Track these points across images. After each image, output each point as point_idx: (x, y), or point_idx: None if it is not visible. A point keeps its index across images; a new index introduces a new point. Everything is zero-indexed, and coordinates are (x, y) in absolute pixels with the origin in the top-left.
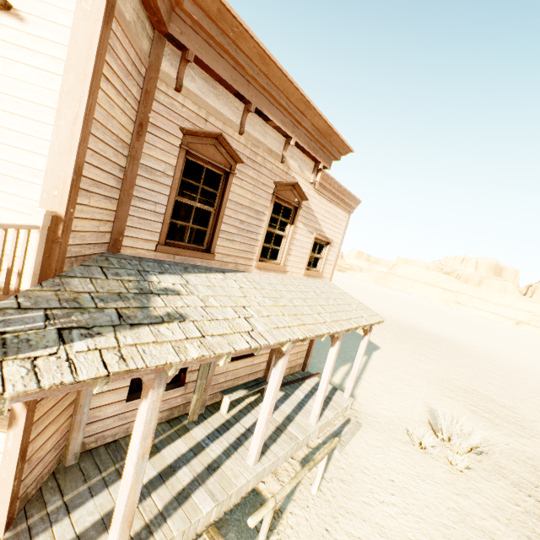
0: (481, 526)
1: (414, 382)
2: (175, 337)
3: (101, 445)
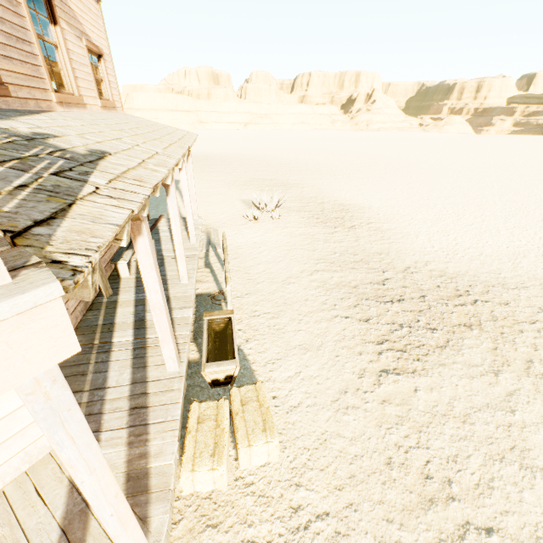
0: (299, 234)
1: (222, 191)
2: (132, 164)
3: None
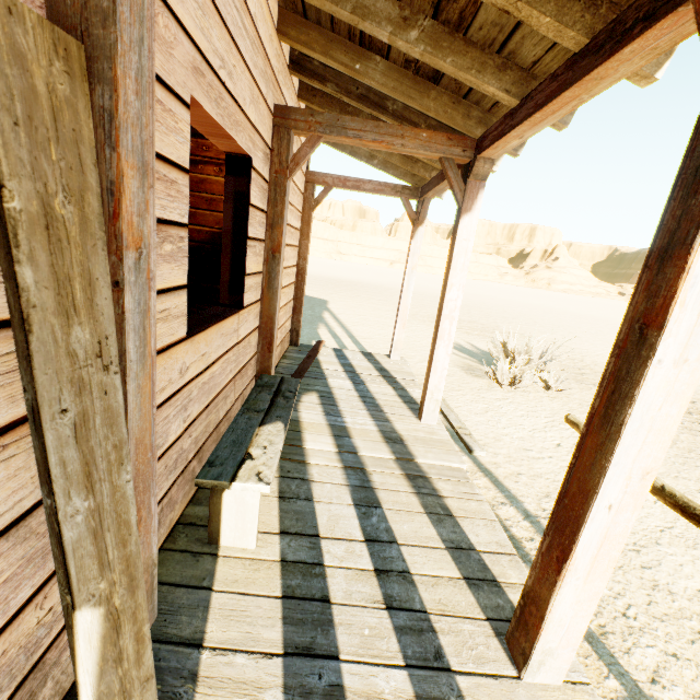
0: None
1: None
2: None
3: None
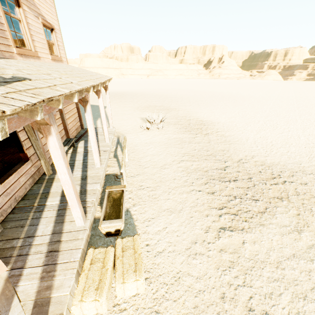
0: (173, 138)
1: (130, 112)
2: (42, 86)
3: (7, 215)
